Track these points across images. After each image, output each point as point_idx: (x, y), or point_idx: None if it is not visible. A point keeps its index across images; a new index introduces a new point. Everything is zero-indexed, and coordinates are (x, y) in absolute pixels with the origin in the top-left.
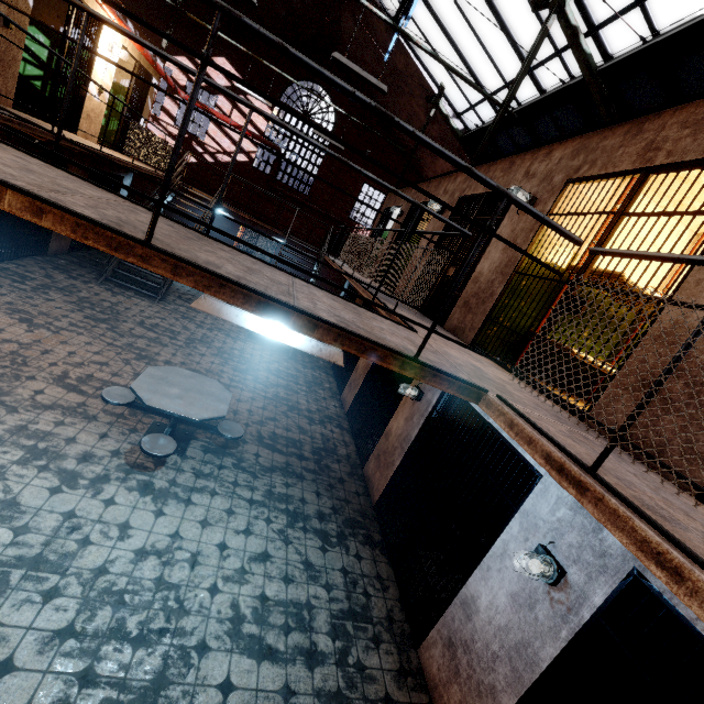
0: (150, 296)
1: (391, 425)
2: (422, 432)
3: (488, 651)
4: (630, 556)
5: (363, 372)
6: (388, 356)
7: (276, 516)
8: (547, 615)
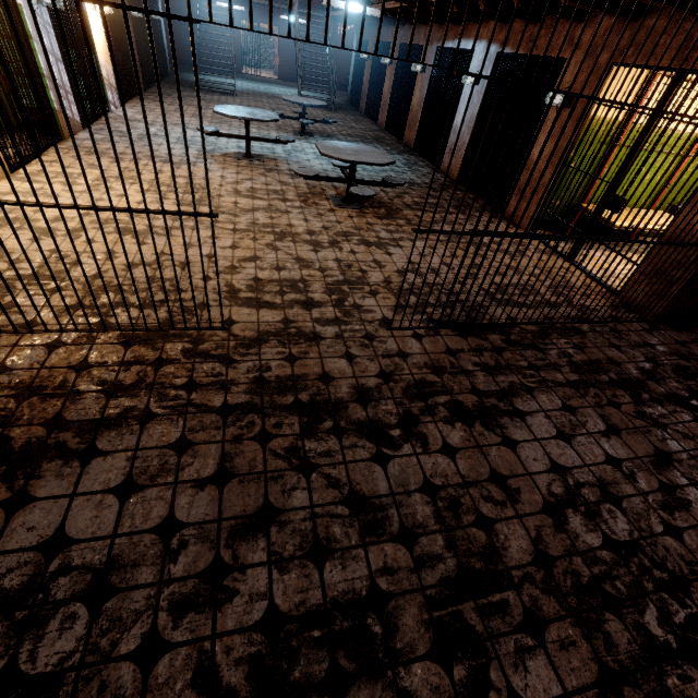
0: (228, 95)
1: (412, 102)
2: (429, 89)
3: (462, 134)
4: (496, 49)
5: (388, 93)
6: None
7: None
8: (477, 99)
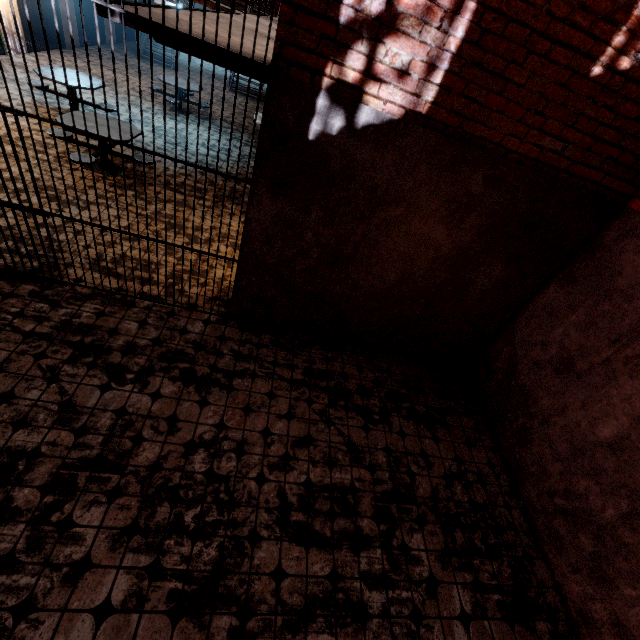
0: (168, 67)
1: None
2: None
3: None
4: None
5: None
6: (201, 1)
7: (226, 136)
8: None
